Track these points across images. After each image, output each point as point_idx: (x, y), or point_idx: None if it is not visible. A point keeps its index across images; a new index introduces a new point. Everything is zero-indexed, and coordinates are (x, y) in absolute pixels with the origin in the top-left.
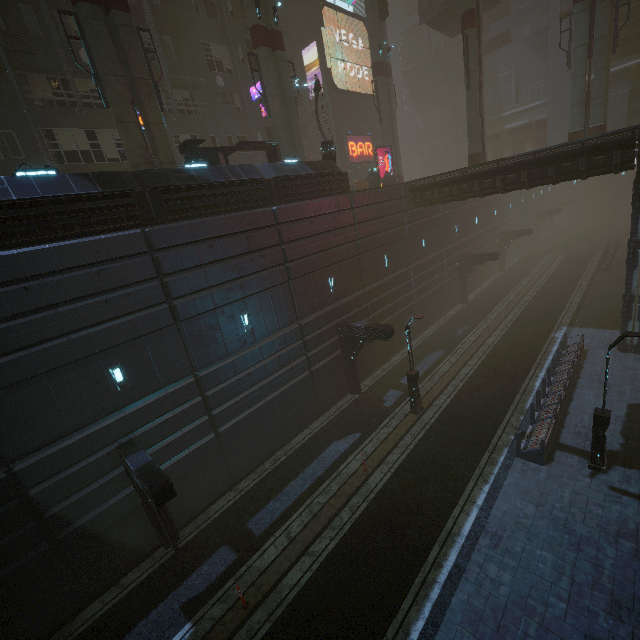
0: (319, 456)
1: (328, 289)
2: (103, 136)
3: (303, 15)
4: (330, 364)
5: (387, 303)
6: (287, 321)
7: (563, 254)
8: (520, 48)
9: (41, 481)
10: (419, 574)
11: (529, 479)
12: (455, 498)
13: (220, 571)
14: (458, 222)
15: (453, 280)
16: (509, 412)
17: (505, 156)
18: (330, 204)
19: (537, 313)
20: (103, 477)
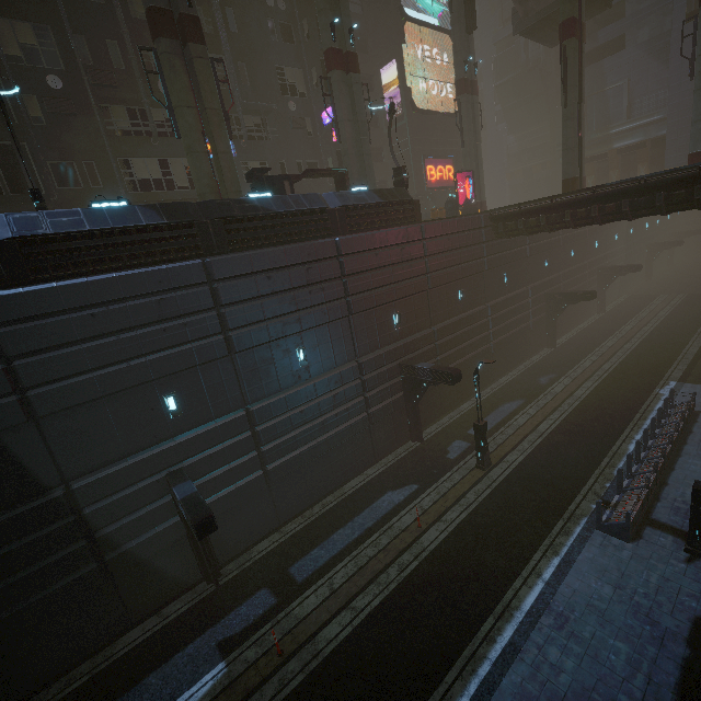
0: (371, 505)
1: (392, 326)
2: (175, 164)
3: (383, 32)
4: (390, 407)
5: (458, 344)
6: (345, 358)
7: (682, 295)
8: (635, 55)
9: (95, 501)
10: (468, 646)
11: (609, 556)
12: (518, 568)
13: (258, 614)
14: (549, 255)
15: (539, 321)
16: (593, 477)
17: (612, 179)
18: (398, 235)
19: (640, 364)
20: (152, 504)
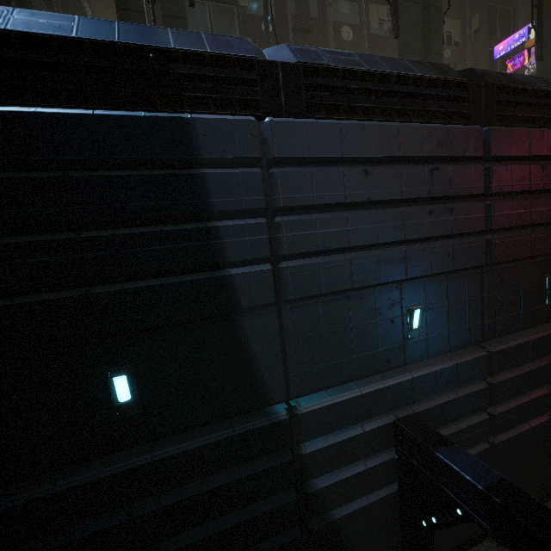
0: None
1: None
2: None
3: None
4: None
5: None
6: None
7: None
8: None
9: (316, 437)
10: None
11: None
12: None
13: None
14: None
15: None
16: None
17: None
18: None
19: None
20: (367, 457)
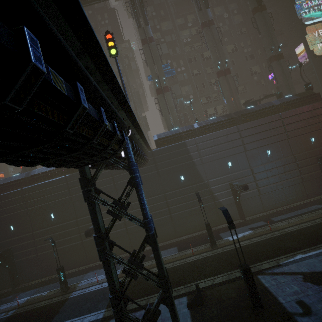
0: (306, 208)
1: (310, 142)
2: (218, 108)
3: (294, 36)
4: (313, 175)
5: None
6: (287, 154)
7: None
8: None
9: (213, 186)
10: None
11: None
12: None
13: (261, 225)
14: None
15: None
16: None
17: None
18: (308, 107)
19: None
20: (225, 191)
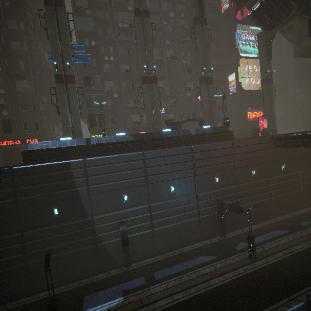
0: (193, 259)
1: (214, 182)
2: (144, 116)
3: (230, 63)
4: (210, 217)
5: (250, 195)
6: (191, 192)
7: None
8: None
9: (98, 224)
10: None
11: None
12: None
13: (138, 285)
14: None
15: (308, 190)
16: None
17: None
18: (220, 145)
19: None
20: (113, 230)
